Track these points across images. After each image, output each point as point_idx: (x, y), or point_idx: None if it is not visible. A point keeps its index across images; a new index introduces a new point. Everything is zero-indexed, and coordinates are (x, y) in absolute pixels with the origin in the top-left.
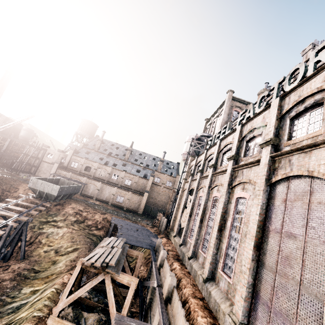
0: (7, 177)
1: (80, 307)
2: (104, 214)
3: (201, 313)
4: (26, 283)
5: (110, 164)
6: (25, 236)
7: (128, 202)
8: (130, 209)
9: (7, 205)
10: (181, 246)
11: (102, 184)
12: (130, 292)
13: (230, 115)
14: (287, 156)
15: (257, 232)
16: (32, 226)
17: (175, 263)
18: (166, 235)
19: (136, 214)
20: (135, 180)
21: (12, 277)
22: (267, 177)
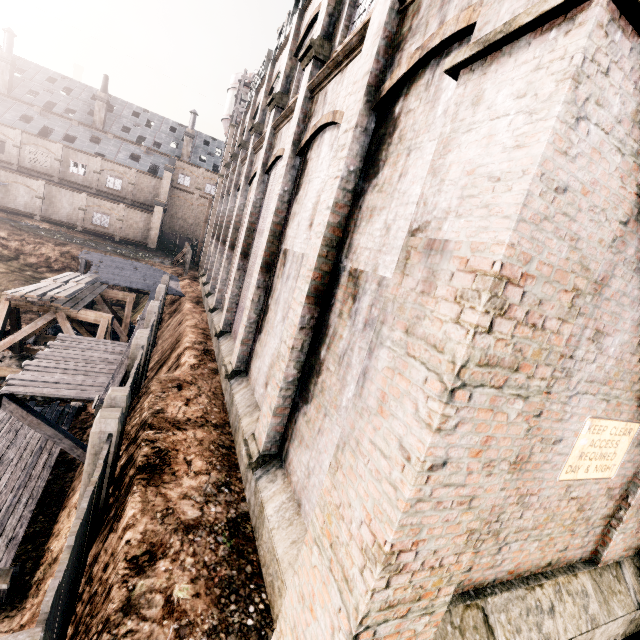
0: None
1: (32, 358)
2: (64, 245)
3: (193, 336)
4: None
5: (57, 135)
6: None
7: (123, 227)
8: (130, 241)
9: None
10: (206, 285)
11: (47, 186)
12: (101, 329)
13: None
14: (281, 128)
15: (246, 237)
16: None
17: (187, 304)
18: (194, 277)
19: (144, 248)
20: (130, 178)
21: None
22: (265, 162)
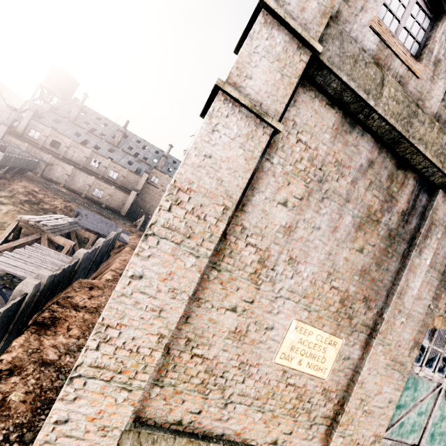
0: None
1: None
2: (69, 202)
3: (119, 265)
4: None
5: (91, 145)
6: None
7: (109, 199)
8: (111, 208)
9: None
10: None
11: (74, 169)
12: (64, 250)
13: None
14: None
15: None
16: None
17: (127, 248)
18: (141, 235)
19: (117, 213)
20: (123, 173)
21: None
22: None
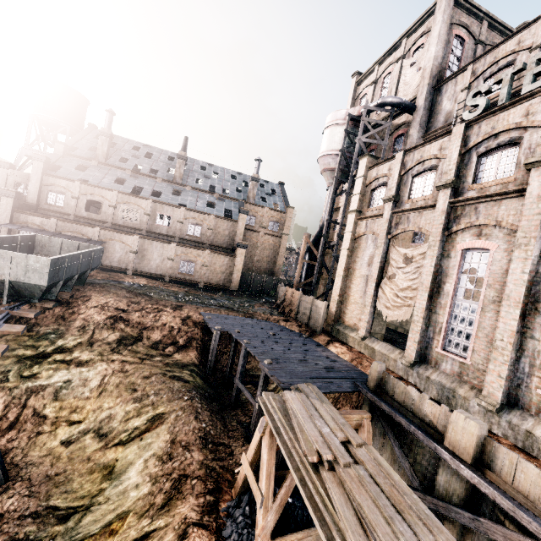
0: None
1: None
2: (180, 308)
3: None
4: None
5: (146, 192)
6: None
7: (206, 272)
8: (213, 286)
9: None
10: (414, 365)
11: (140, 240)
12: None
13: (447, 48)
14: None
15: None
16: None
17: None
18: (328, 334)
19: (229, 292)
20: (209, 223)
21: None
22: None
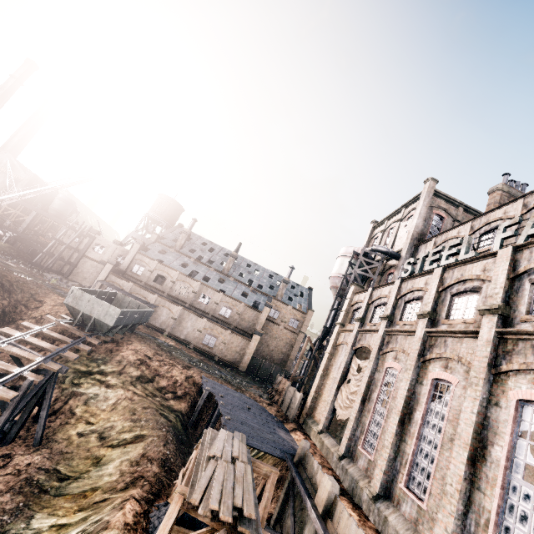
0: (26, 279)
1: None
2: (188, 368)
3: None
4: (41, 503)
5: (199, 276)
6: (49, 400)
7: (224, 348)
8: (226, 361)
9: (25, 335)
10: (342, 459)
11: (182, 310)
12: None
13: (428, 221)
14: None
15: None
16: (59, 378)
17: (344, 503)
18: (299, 425)
19: (236, 371)
20: (238, 309)
21: (15, 486)
22: None
